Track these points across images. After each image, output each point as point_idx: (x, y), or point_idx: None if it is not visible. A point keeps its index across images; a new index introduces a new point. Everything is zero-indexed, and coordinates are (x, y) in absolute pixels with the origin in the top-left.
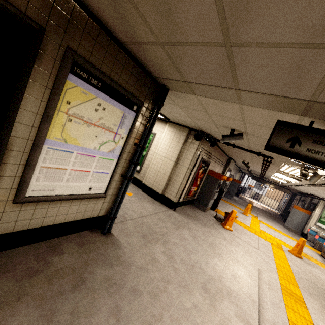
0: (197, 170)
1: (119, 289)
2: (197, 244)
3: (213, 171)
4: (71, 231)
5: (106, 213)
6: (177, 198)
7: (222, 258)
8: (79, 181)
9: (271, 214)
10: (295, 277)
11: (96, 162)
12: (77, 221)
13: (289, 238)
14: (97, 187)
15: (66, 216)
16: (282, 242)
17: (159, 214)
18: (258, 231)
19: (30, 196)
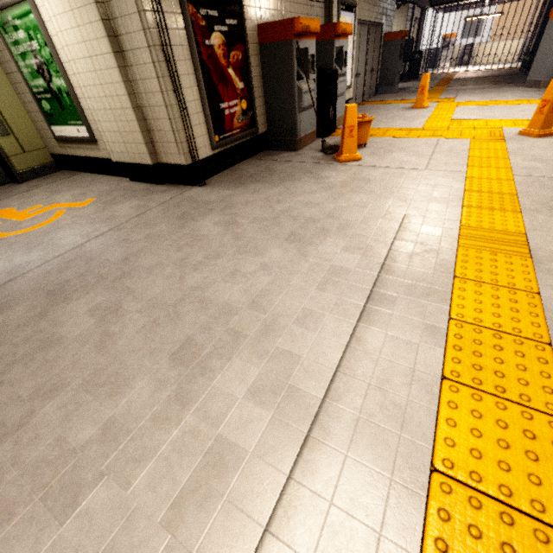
0: (197, 40)
1: None
2: (231, 236)
3: (268, 25)
4: None
5: None
6: (188, 153)
7: (292, 241)
8: None
9: (499, 76)
10: (518, 188)
11: None
12: None
13: (531, 106)
14: None
15: None
16: (506, 123)
17: (149, 213)
18: (442, 128)
19: None
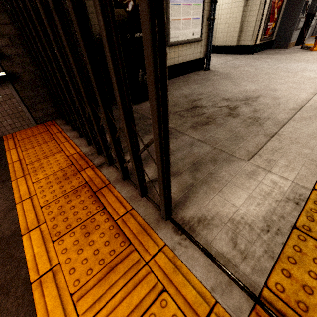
0: None
1: (229, 79)
2: (280, 62)
3: None
4: (188, 71)
5: (203, 56)
6: (254, 40)
7: (306, 62)
8: (187, 28)
9: None
10: None
11: (191, 10)
12: (191, 61)
13: None
14: (195, 32)
15: (186, 57)
16: None
17: (239, 59)
18: None
19: (171, 42)
